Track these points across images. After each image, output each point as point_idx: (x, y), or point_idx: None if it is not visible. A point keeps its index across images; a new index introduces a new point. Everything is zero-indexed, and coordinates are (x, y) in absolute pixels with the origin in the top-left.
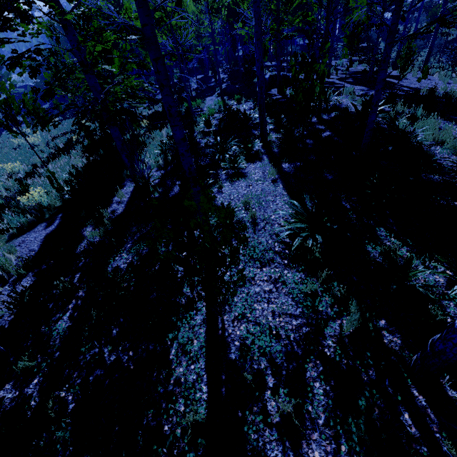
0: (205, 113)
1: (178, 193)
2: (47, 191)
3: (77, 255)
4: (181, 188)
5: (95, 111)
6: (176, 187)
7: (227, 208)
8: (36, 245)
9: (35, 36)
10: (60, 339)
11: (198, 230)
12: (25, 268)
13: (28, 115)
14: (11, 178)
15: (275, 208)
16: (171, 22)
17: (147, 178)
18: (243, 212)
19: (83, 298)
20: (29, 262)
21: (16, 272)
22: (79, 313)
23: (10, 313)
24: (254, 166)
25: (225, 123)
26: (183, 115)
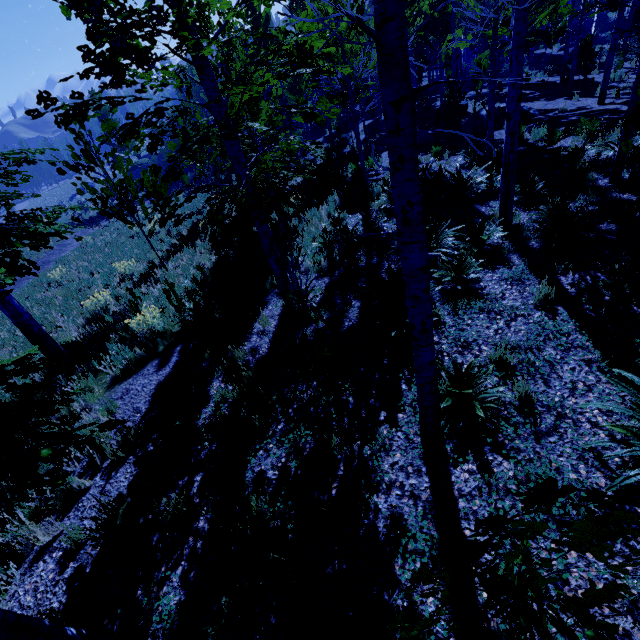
0: (387, 180)
1: (356, 325)
2: (163, 306)
3: (198, 432)
4: (526, 501)
5: (238, 199)
6: (351, 311)
7: (467, 376)
8: (143, 401)
9: (159, 90)
10: (164, 634)
11: (407, 413)
12: (125, 444)
13: (148, 196)
14: (123, 281)
15: (572, 380)
16: (345, 46)
17: (304, 294)
18: (502, 386)
19: (206, 538)
20: (131, 436)
21: (111, 455)
22: (198, 573)
23: (95, 545)
24: (496, 277)
25: (424, 194)
26: (348, 182)
